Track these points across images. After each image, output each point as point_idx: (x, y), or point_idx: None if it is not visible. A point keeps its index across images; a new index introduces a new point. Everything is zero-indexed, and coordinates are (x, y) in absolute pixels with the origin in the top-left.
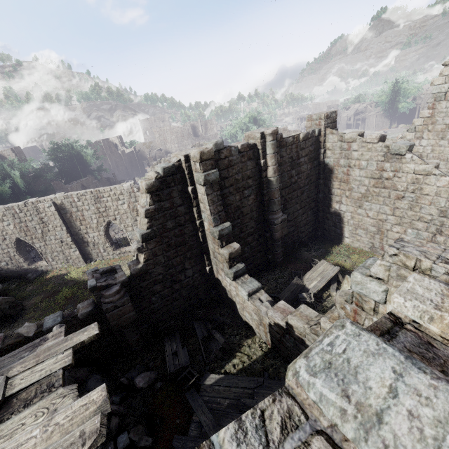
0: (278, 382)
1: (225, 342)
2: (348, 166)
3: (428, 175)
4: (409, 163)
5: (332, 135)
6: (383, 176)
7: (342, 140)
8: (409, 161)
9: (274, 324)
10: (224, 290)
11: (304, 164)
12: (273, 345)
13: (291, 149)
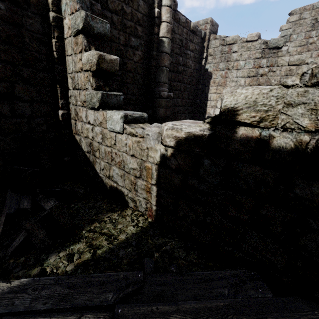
0: (181, 276)
1: (60, 205)
2: (226, 69)
3: (301, 64)
4: (284, 55)
5: (215, 40)
6: (259, 73)
7: (224, 44)
8: (285, 54)
9: (176, 146)
10: (83, 148)
11: (189, 59)
12: (160, 212)
13: (182, 31)
